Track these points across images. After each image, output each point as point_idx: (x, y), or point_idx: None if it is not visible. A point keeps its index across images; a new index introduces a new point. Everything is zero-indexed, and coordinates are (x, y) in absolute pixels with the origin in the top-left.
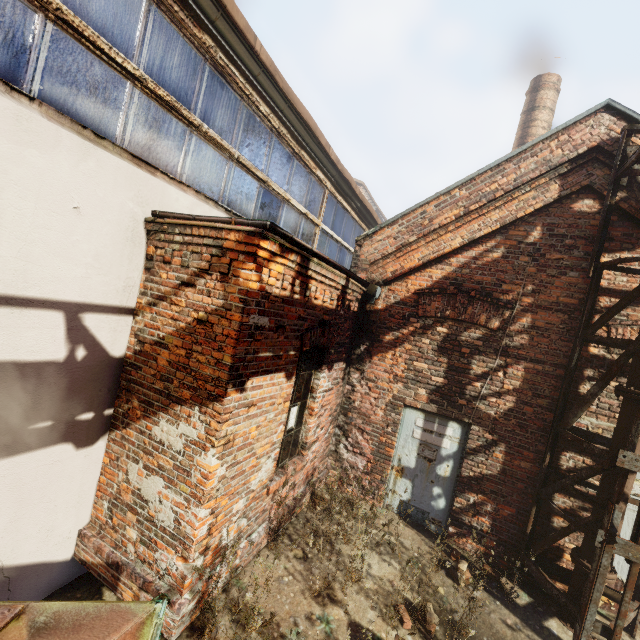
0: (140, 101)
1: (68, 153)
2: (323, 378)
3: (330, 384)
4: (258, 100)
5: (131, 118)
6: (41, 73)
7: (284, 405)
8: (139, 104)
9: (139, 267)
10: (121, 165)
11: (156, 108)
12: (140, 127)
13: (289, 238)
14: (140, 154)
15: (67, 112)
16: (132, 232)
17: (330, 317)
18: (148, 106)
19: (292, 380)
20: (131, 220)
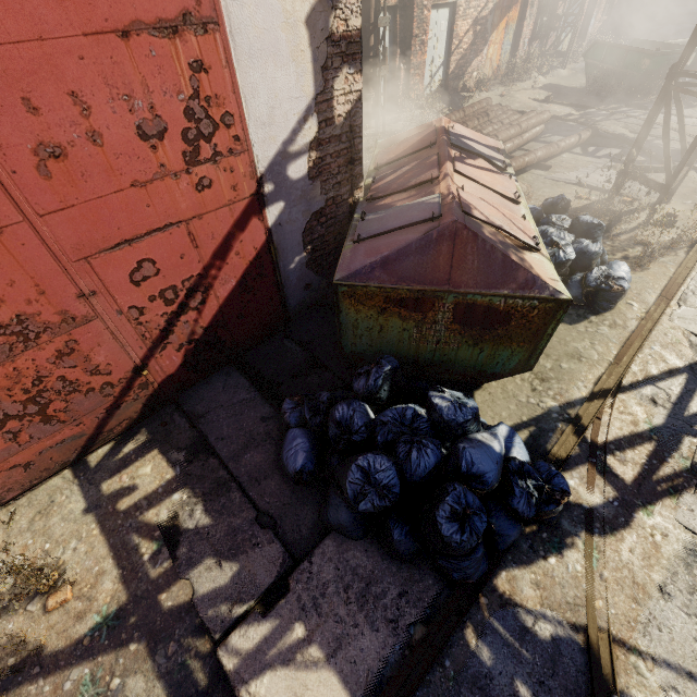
0: None
1: None
2: None
3: None
4: None
5: None
6: None
7: None
8: None
9: None
10: None
11: None
12: None
13: None
14: None
15: None
16: None
17: None
18: None
19: None
20: None
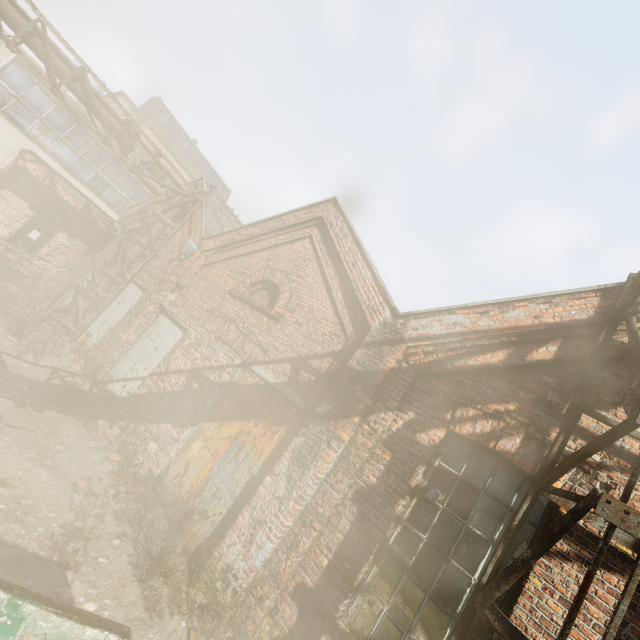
0: (39, 124)
1: (2, 123)
2: (63, 236)
3: (69, 245)
4: (101, 144)
5: (33, 126)
6: (7, 108)
7: (25, 217)
8: (38, 124)
9: (11, 160)
10: (19, 133)
11: (45, 128)
12: (35, 129)
13: (43, 161)
14: (32, 135)
15: (10, 117)
16: (14, 150)
17: (75, 212)
18: (42, 126)
19: (34, 212)
20: (15, 147)
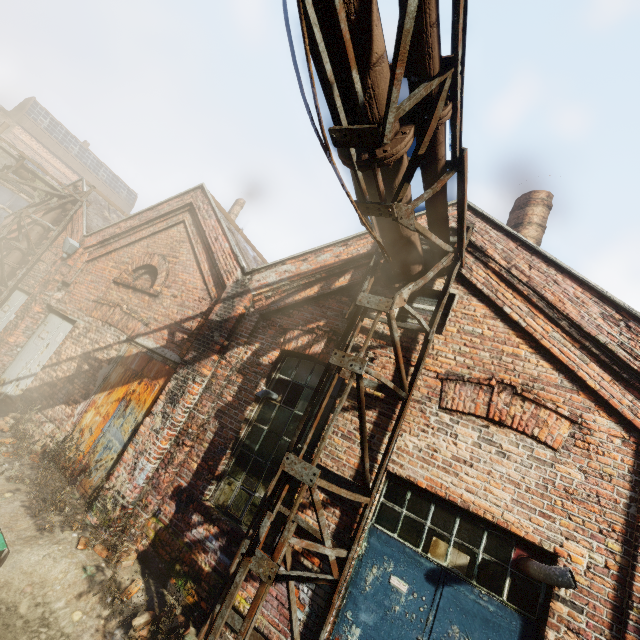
0: None
1: None
2: None
3: None
4: None
5: None
6: None
7: None
8: None
9: None
10: None
11: None
12: None
13: None
14: None
15: None
16: None
17: None
18: None
19: None
20: None
